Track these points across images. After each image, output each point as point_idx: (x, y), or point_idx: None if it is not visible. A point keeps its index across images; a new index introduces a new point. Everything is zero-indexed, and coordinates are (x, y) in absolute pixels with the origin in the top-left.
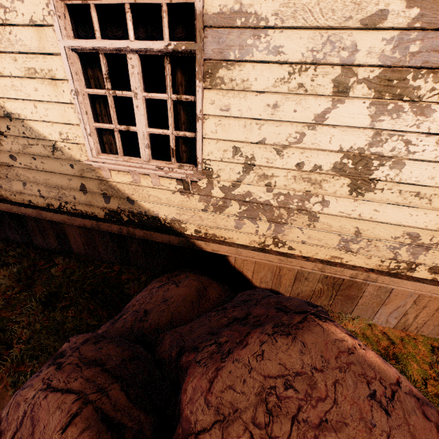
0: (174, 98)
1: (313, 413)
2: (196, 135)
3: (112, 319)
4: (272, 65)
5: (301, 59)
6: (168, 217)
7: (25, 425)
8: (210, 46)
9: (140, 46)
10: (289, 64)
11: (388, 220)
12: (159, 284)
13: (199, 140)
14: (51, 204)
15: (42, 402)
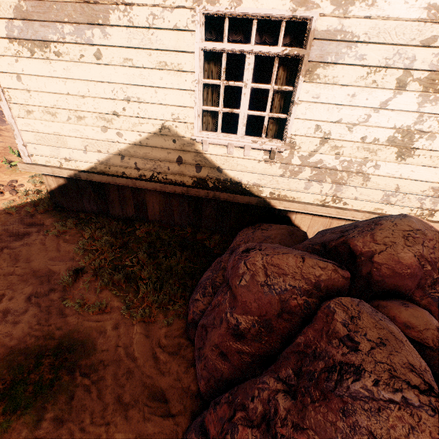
0: (276, 88)
1: (429, 244)
2: (287, 116)
3: (226, 253)
4: (356, 67)
5: (377, 64)
6: (249, 182)
7: (270, 268)
8: (314, 52)
9: (263, 50)
10: (368, 67)
11: (420, 178)
12: (250, 231)
13: (291, 119)
14: (144, 174)
15: (272, 259)
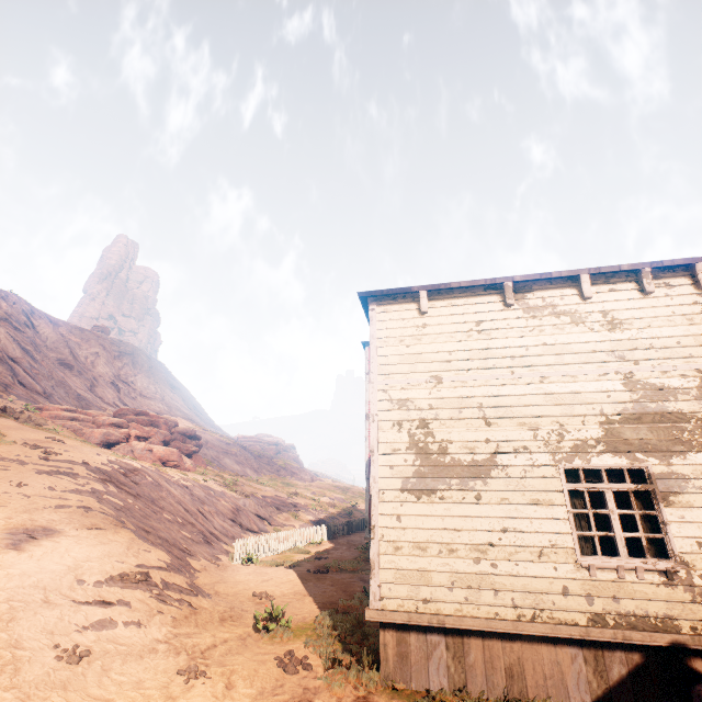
0: (640, 512)
1: None
2: (663, 535)
3: None
4: (700, 494)
5: None
6: (658, 613)
7: None
8: (660, 486)
9: (619, 487)
10: None
11: None
12: None
13: (670, 538)
14: (523, 614)
15: None
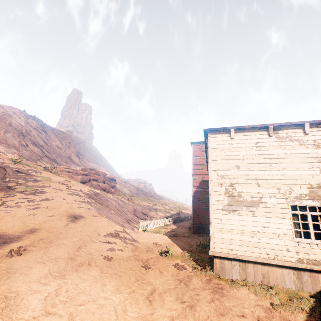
0: None
1: None
2: None
3: None
4: None
5: None
6: None
7: None
8: None
9: (314, 213)
10: None
11: None
12: None
13: None
14: (270, 256)
15: None
